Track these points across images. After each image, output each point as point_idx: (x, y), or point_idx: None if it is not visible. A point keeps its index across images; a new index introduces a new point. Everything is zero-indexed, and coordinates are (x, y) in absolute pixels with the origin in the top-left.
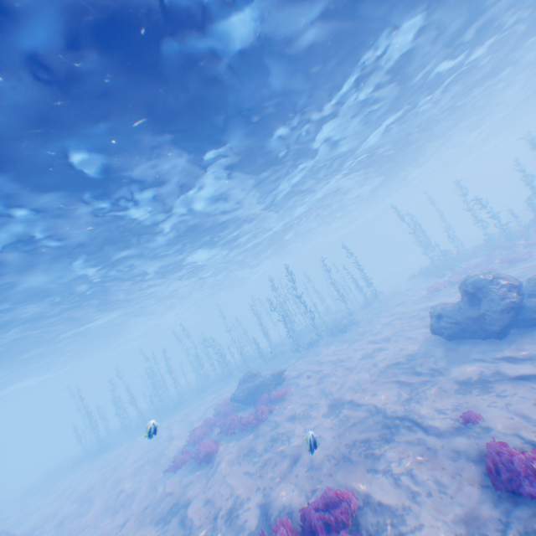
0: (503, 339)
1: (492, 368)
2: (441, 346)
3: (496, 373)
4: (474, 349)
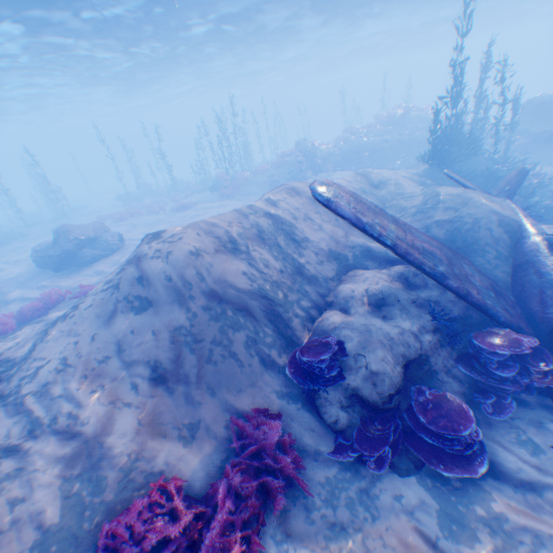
0: (59, 273)
1: (25, 293)
2: (32, 273)
3: (21, 296)
4: (39, 278)
